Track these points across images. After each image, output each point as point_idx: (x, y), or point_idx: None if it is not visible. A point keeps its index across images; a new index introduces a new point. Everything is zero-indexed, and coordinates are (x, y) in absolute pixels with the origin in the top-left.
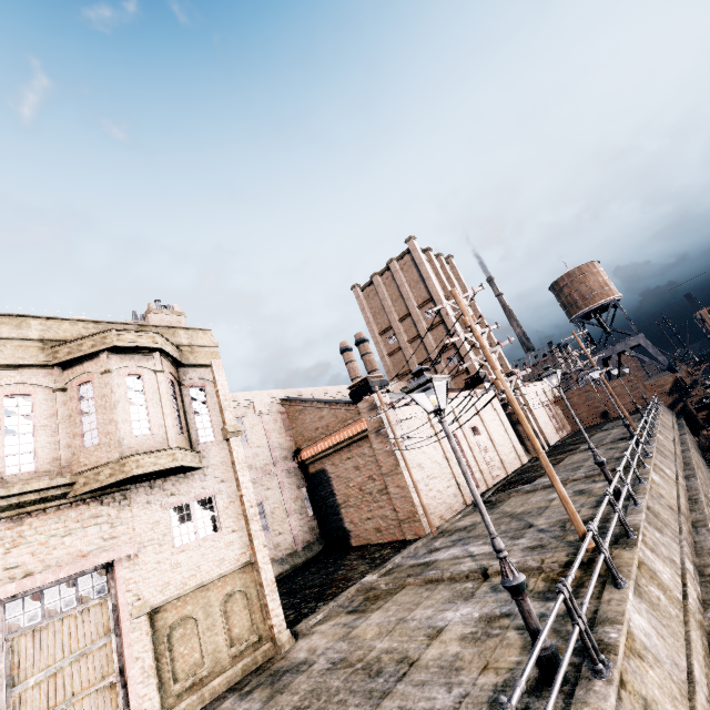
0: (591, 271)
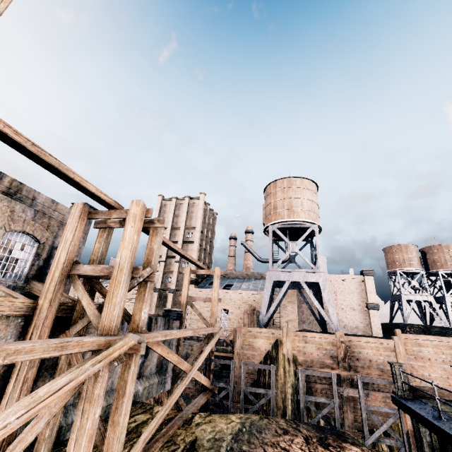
0: (269, 192)
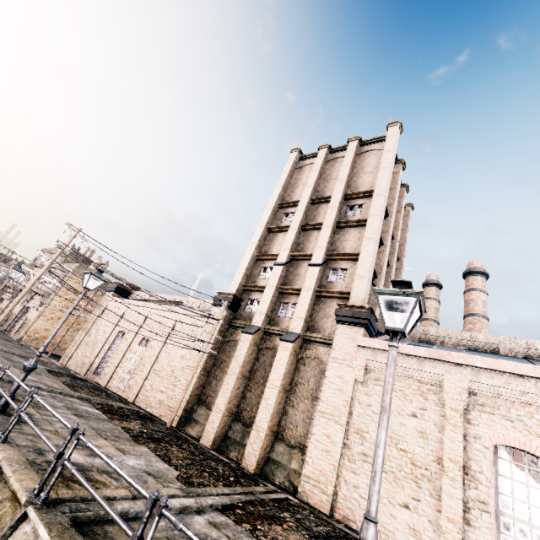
0: None
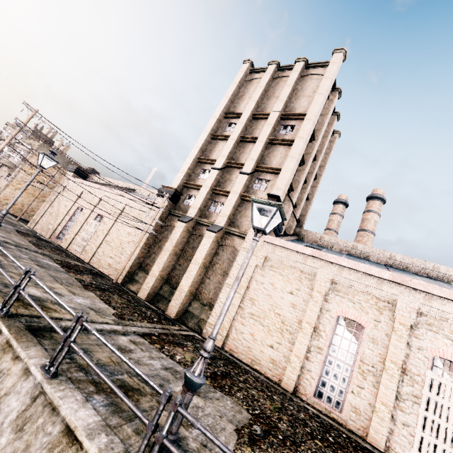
0: None
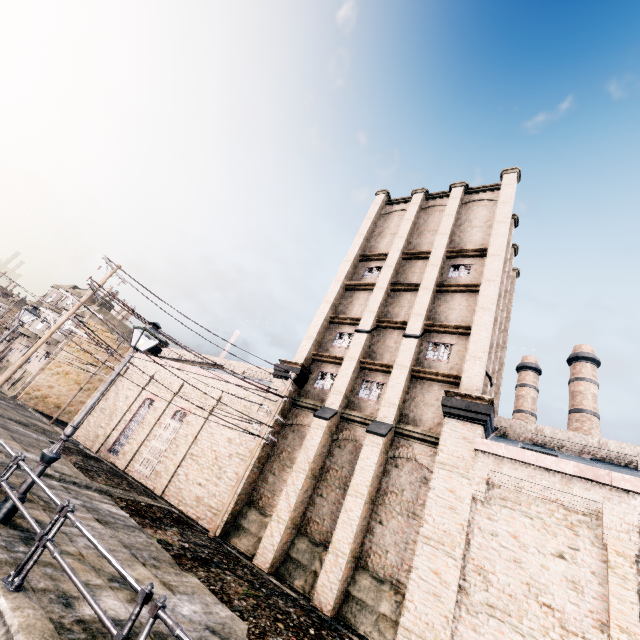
0: None
